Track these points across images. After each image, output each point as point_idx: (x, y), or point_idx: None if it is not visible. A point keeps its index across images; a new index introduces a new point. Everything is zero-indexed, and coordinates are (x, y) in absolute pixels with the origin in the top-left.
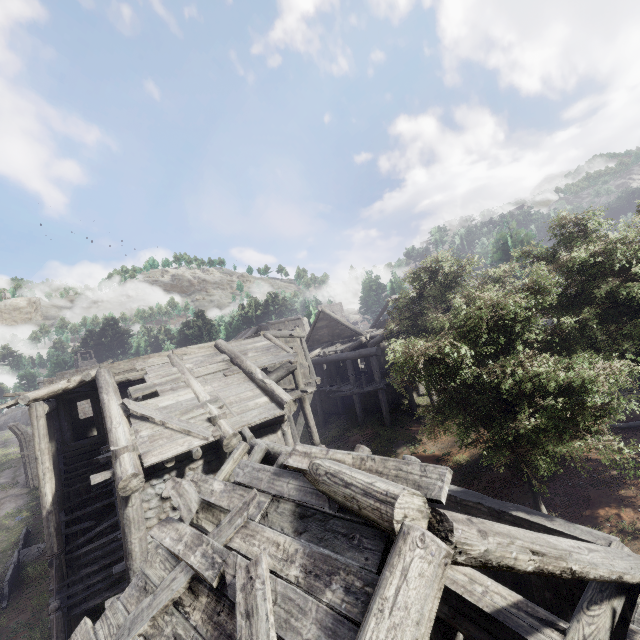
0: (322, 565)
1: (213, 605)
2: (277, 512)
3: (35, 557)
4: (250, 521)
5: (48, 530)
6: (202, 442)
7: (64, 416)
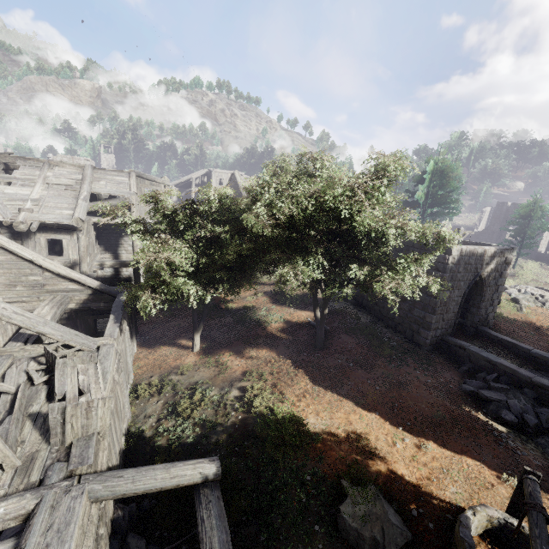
0: None
1: None
2: None
3: None
4: None
5: None
6: (1, 219)
7: None
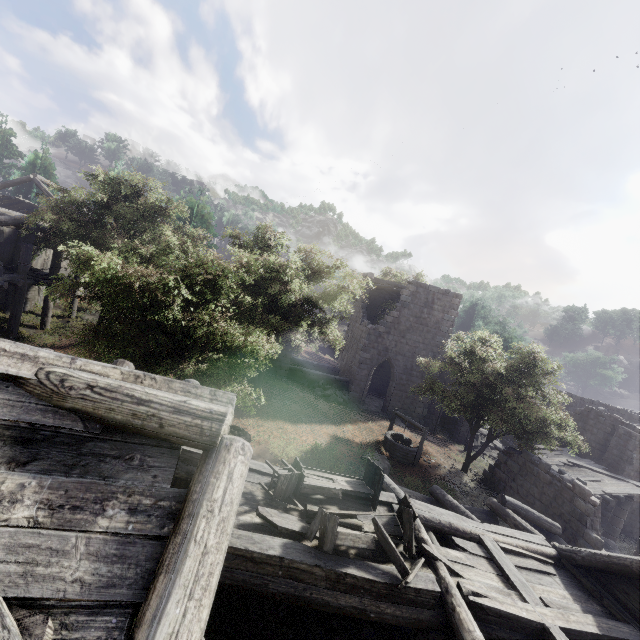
0: (84, 494)
1: None
2: None
3: None
4: None
5: None
6: None
7: None
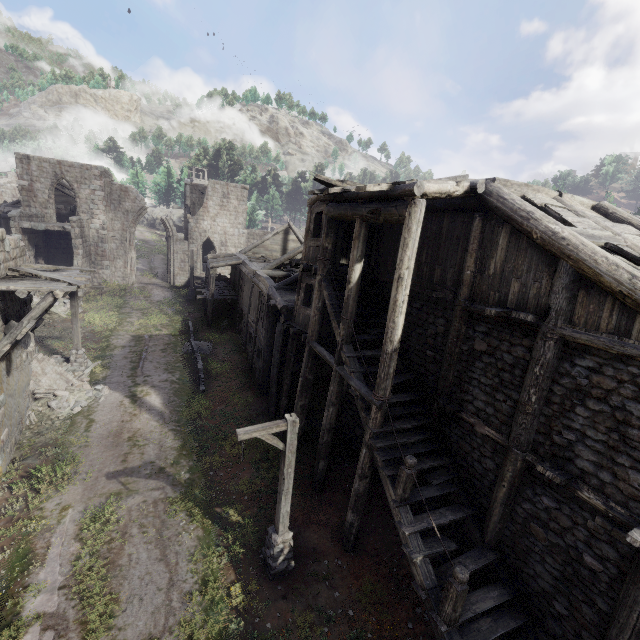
0: None
1: None
2: None
3: (207, 353)
4: None
5: (388, 369)
6: None
7: (341, 231)
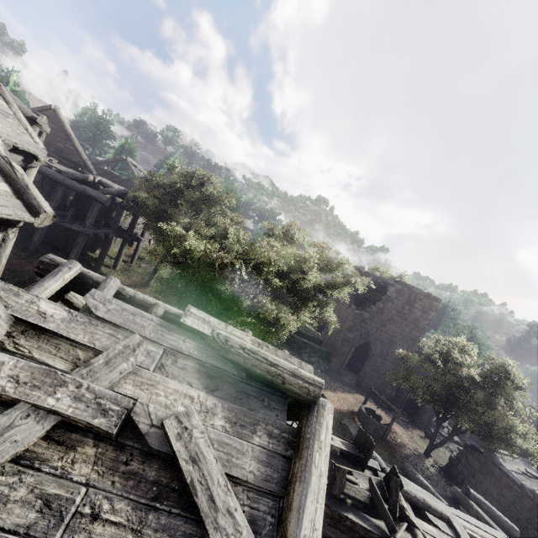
0: (244, 418)
1: (112, 455)
2: (178, 366)
3: None
4: (141, 368)
5: None
6: None
7: None
